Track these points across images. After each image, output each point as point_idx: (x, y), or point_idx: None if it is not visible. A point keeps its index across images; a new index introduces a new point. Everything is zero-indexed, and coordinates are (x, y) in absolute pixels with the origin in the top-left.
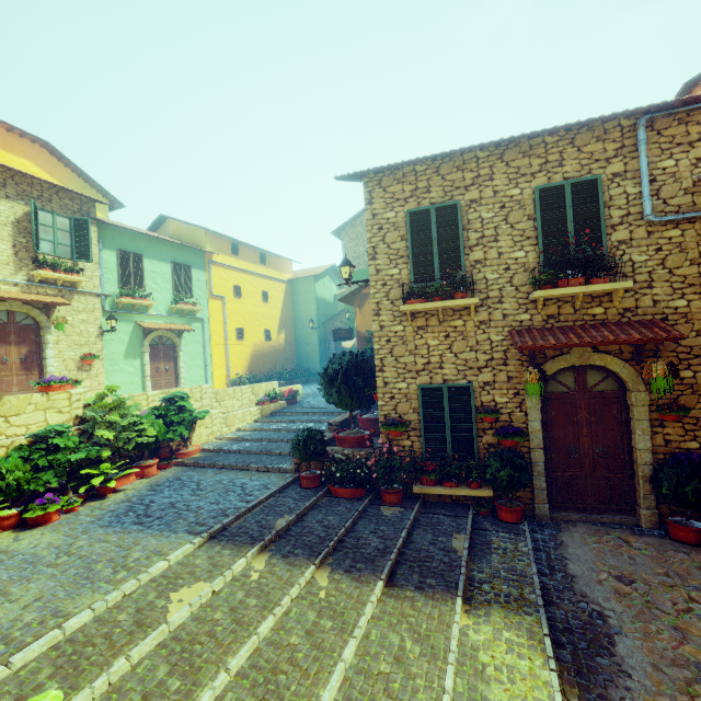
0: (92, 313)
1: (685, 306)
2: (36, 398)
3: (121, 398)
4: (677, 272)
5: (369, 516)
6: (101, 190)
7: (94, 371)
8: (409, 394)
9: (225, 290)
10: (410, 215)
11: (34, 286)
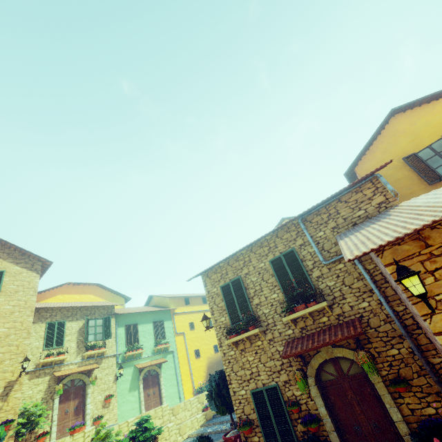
0: (111, 368)
1: (368, 305)
2: (67, 440)
3: (107, 430)
4: (353, 286)
5: None
6: (121, 295)
7: (111, 406)
8: (248, 398)
9: (184, 328)
10: (222, 288)
11: (84, 361)
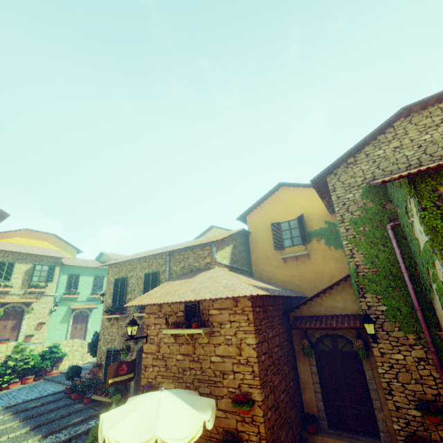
0: (48, 304)
1: None
2: None
3: (23, 347)
4: None
5: (68, 407)
6: (74, 247)
7: (42, 330)
8: (105, 352)
9: None
10: (115, 280)
11: (26, 295)
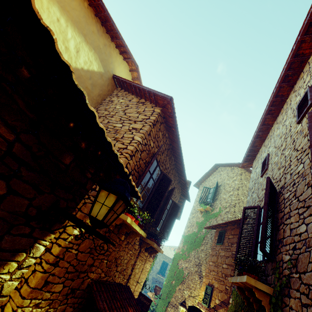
0: None
1: None
2: None
3: None
4: None
5: None
6: None
7: None
8: None
9: None
10: None
11: None
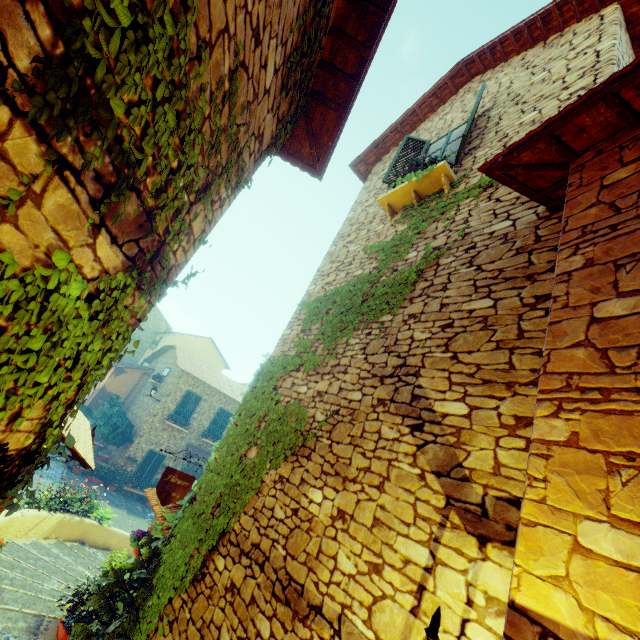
0: None
1: None
2: None
3: None
4: None
5: (108, 493)
6: None
7: None
8: (144, 450)
9: None
10: (188, 391)
11: None
